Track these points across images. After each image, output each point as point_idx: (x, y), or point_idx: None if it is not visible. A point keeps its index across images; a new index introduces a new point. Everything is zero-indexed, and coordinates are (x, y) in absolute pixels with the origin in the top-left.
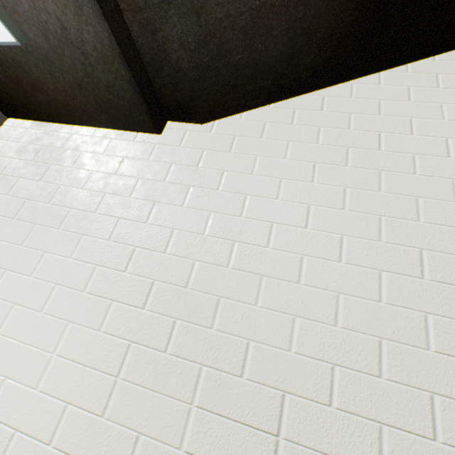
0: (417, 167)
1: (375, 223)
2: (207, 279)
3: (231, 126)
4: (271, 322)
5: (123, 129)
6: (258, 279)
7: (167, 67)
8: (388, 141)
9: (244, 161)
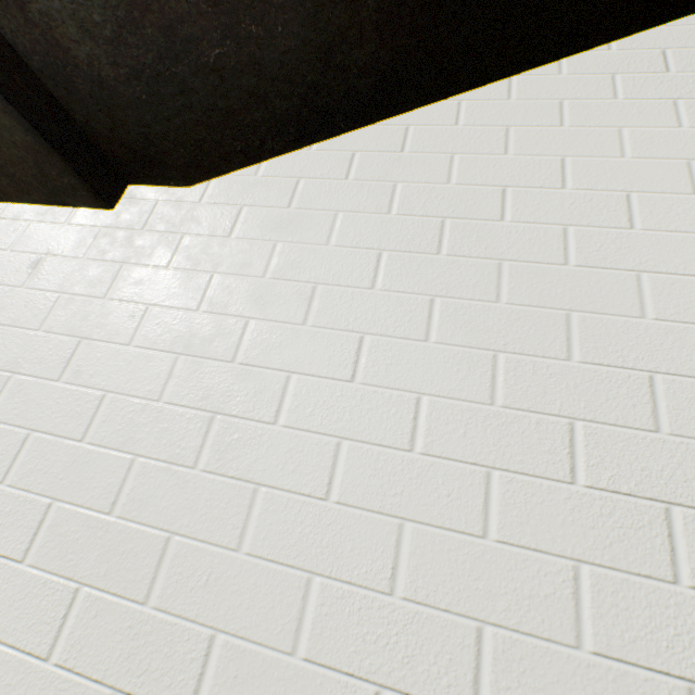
0: (572, 250)
1: (486, 367)
2: (152, 494)
3: (238, 188)
4: (265, 588)
5: (48, 203)
6: (250, 492)
7: (80, 79)
8: (519, 203)
9: (254, 253)
